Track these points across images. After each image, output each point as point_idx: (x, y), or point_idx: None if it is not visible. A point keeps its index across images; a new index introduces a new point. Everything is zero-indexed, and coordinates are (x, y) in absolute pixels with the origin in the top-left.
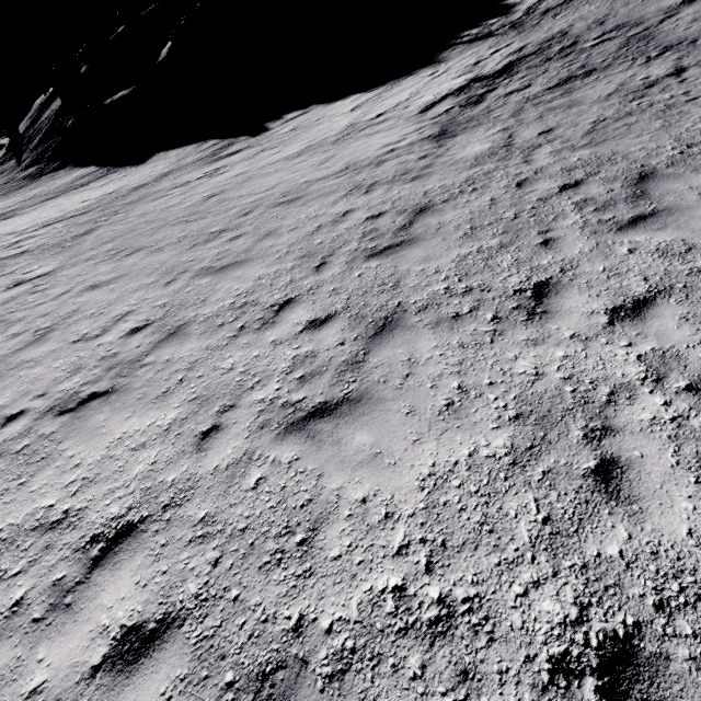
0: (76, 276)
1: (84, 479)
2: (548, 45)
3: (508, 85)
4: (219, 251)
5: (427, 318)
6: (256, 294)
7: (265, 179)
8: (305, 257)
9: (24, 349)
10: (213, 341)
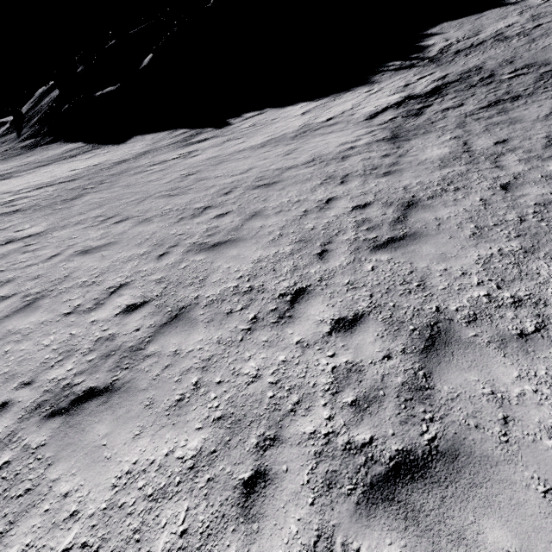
0: (66, 239)
1: (85, 546)
2: (467, 75)
3: (442, 103)
4: (208, 227)
5: (485, 332)
6: (260, 278)
7: (237, 163)
8: (301, 242)
9: (11, 317)
10: (224, 332)
